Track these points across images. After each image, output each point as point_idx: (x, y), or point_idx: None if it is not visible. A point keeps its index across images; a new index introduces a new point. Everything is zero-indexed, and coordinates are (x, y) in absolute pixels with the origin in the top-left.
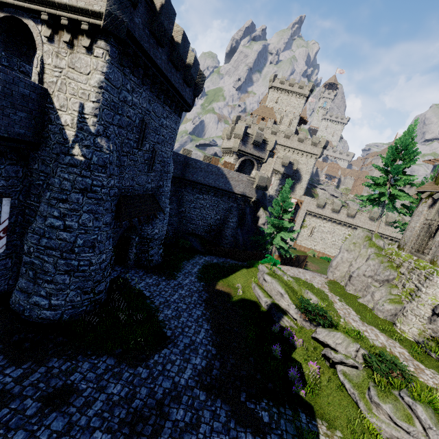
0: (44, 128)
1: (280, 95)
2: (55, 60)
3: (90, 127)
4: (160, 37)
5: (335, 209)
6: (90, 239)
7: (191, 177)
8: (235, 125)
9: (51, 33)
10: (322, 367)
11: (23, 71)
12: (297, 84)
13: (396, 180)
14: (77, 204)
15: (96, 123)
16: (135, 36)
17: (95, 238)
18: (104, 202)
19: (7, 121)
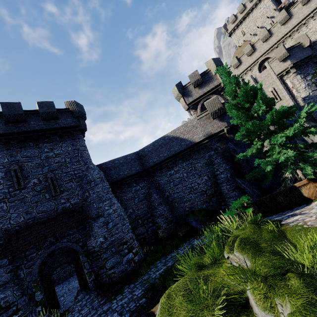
0: None
1: (241, 27)
2: None
3: None
4: None
5: None
6: None
7: (150, 163)
8: None
9: None
10: None
11: None
12: (246, 3)
13: None
14: None
15: None
16: None
17: None
18: None
19: None
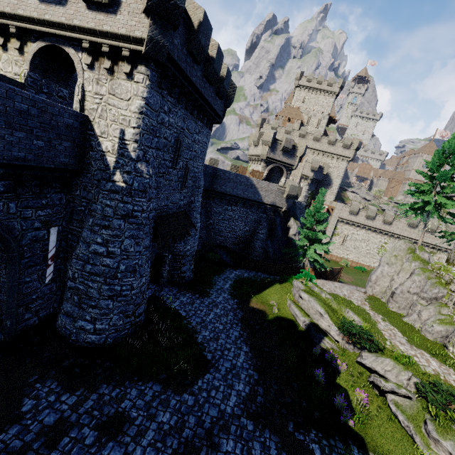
0: (86, 155)
1: (308, 93)
2: (96, 87)
3: (131, 153)
4: (197, 55)
5: (370, 216)
6: (131, 264)
7: (219, 188)
8: (260, 128)
9: (91, 61)
10: (370, 394)
11: (61, 96)
12: (325, 81)
13: (442, 187)
14: (119, 230)
15: (136, 149)
16: (174, 57)
17: (136, 263)
18: (144, 226)
19: (54, 152)
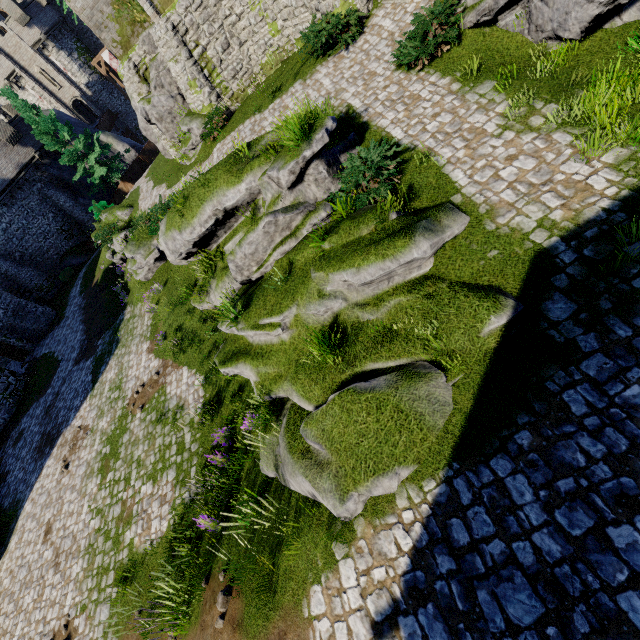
0: None
1: None
2: None
3: None
4: None
5: None
6: None
7: None
8: None
9: None
10: None
11: None
12: None
13: None
14: None
15: None
16: None
17: None
18: None
19: None
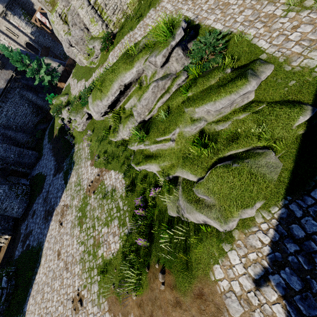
0: None
1: None
2: None
3: None
4: None
5: None
6: None
7: None
8: None
9: None
10: None
11: None
12: None
13: None
14: None
15: None
16: None
17: None
18: None
19: None
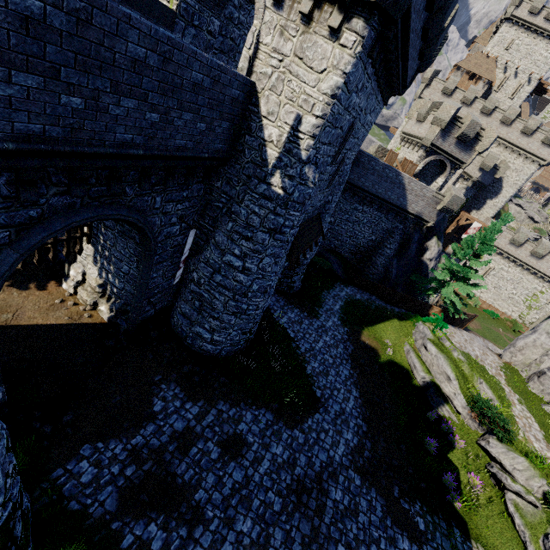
0: (239, 138)
1: (521, 34)
2: (277, 40)
3: (302, 151)
4: None
5: (538, 253)
6: (264, 285)
7: (356, 180)
8: (426, 86)
9: None
10: (484, 482)
11: (210, 31)
12: None
13: None
14: (261, 245)
15: (310, 147)
16: (411, 8)
17: (269, 284)
18: (287, 244)
19: (211, 136)
